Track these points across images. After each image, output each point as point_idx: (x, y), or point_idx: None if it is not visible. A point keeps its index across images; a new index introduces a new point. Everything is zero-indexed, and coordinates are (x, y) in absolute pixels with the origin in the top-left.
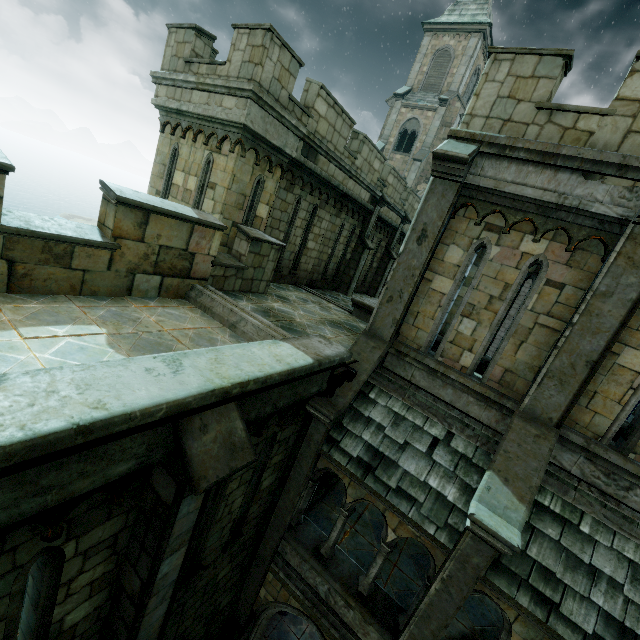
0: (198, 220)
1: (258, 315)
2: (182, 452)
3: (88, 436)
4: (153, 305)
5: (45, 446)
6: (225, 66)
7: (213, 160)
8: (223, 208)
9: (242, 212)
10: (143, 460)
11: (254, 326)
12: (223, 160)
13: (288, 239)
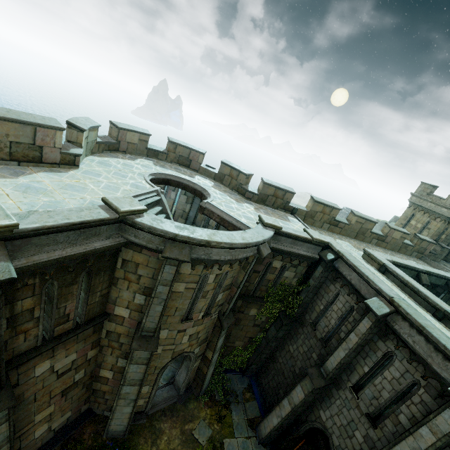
0: (432, 242)
1: (445, 269)
2: (448, 285)
3: (444, 277)
4: (416, 259)
5: (442, 276)
6: (444, 200)
7: (431, 222)
8: (431, 235)
9: (436, 236)
10: (441, 284)
11: (446, 271)
12: (435, 223)
13: (448, 245)
